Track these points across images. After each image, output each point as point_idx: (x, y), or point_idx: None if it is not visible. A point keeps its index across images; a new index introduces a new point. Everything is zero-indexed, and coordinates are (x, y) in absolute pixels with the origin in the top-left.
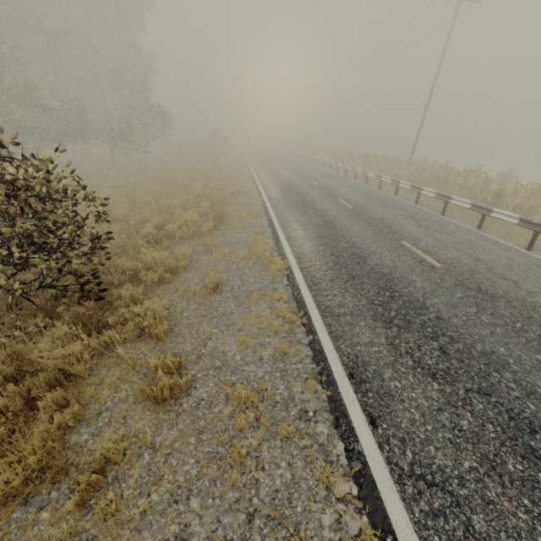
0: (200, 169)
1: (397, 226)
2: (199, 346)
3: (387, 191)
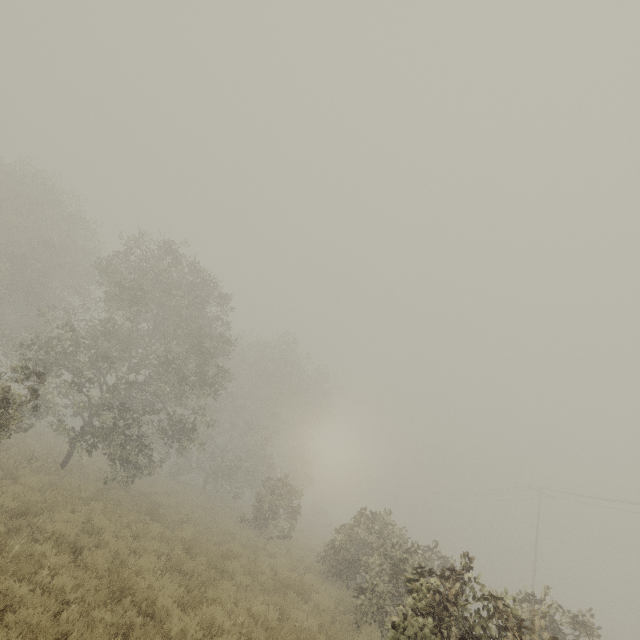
0: None
1: None
2: None
3: None
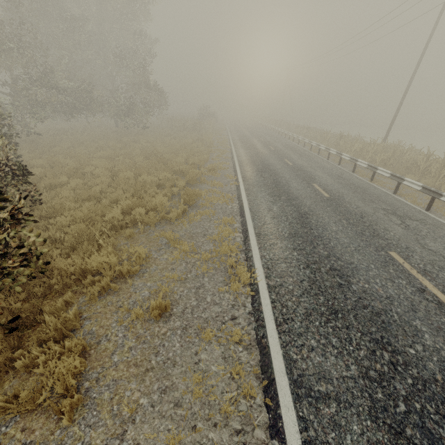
0: (185, 142)
1: (381, 227)
2: (114, 437)
3: (362, 175)
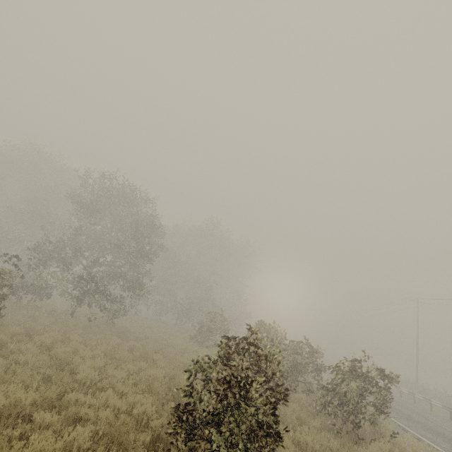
0: None
1: (422, 413)
2: None
3: (407, 399)
